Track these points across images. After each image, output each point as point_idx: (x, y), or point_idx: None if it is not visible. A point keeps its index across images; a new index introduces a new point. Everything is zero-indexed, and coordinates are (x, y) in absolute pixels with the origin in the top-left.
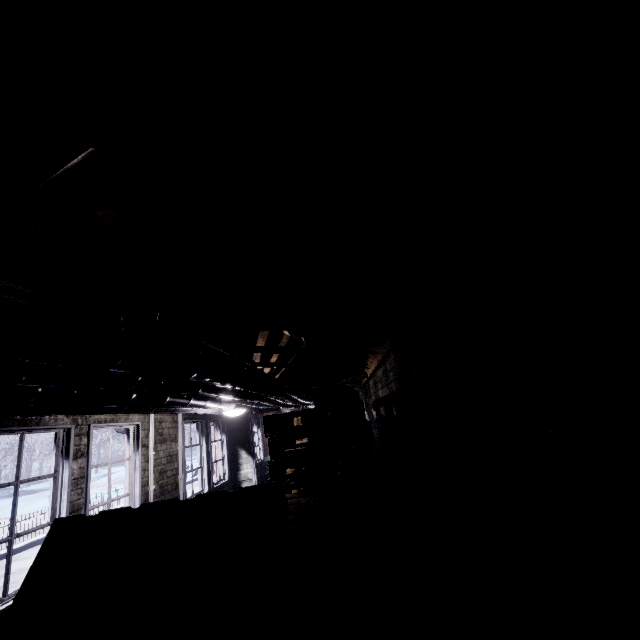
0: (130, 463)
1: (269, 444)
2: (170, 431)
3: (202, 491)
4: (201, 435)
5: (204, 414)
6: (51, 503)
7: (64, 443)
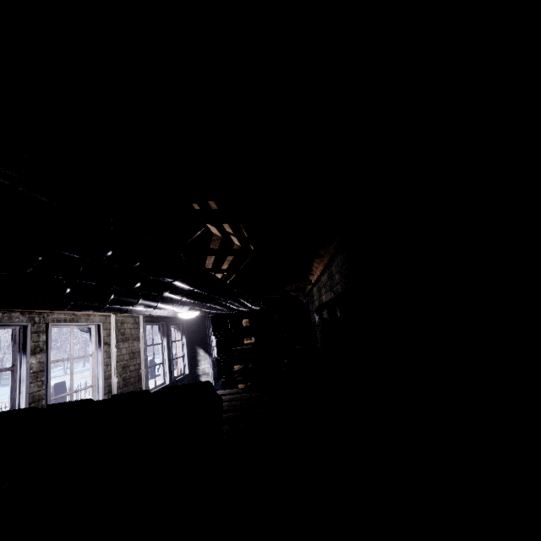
0: (93, 359)
1: (217, 342)
2: (132, 331)
3: (164, 383)
4: (162, 336)
5: (165, 317)
6: (10, 394)
7: (21, 339)
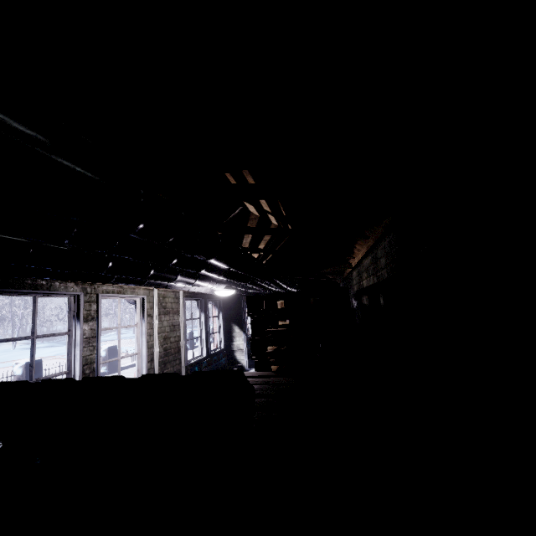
0: (137, 329)
1: (251, 323)
2: (173, 305)
3: (201, 355)
4: (200, 311)
5: (203, 294)
6: (67, 356)
7: (75, 307)
